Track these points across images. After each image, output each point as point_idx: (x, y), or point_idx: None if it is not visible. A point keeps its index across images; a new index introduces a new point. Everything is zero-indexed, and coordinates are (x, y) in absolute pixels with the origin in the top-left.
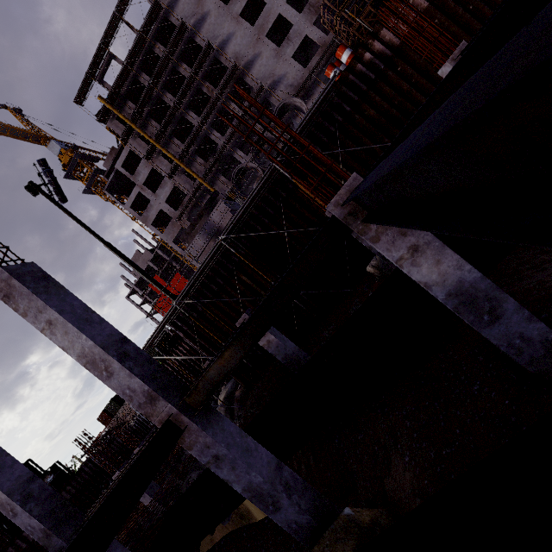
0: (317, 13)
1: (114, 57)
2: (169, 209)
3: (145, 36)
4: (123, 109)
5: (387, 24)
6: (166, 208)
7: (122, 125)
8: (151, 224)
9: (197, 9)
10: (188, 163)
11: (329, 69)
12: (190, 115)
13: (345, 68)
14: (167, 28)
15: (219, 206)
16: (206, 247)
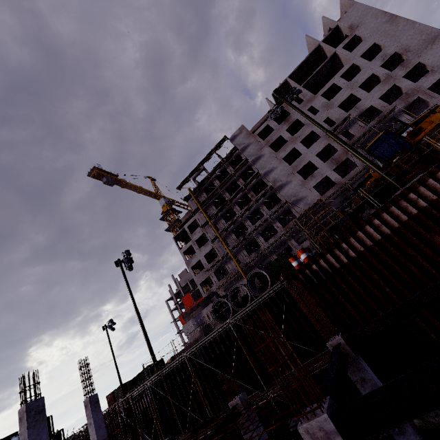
0: (337, 164)
1: (205, 169)
2: (205, 261)
3: (223, 163)
4: (200, 196)
5: (332, 251)
6: (203, 260)
7: (196, 204)
8: (191, 267)
9: (258, 152)
10: (226, 236)
11: (291, 259)
12: (236, 207)
13: (297, 268)
14: (239, 158)
15: (209, 307)
16: (194, 330)
